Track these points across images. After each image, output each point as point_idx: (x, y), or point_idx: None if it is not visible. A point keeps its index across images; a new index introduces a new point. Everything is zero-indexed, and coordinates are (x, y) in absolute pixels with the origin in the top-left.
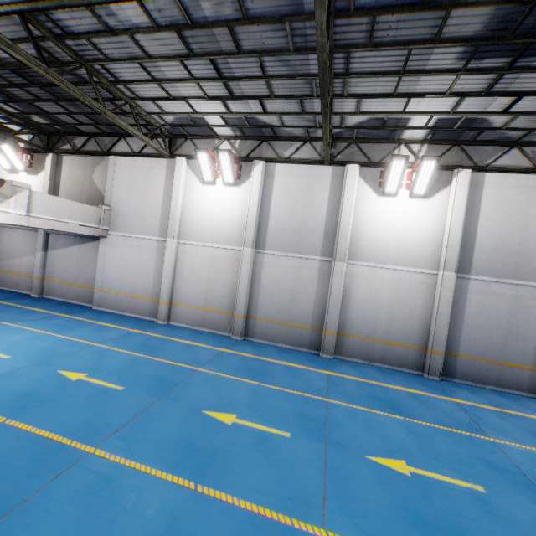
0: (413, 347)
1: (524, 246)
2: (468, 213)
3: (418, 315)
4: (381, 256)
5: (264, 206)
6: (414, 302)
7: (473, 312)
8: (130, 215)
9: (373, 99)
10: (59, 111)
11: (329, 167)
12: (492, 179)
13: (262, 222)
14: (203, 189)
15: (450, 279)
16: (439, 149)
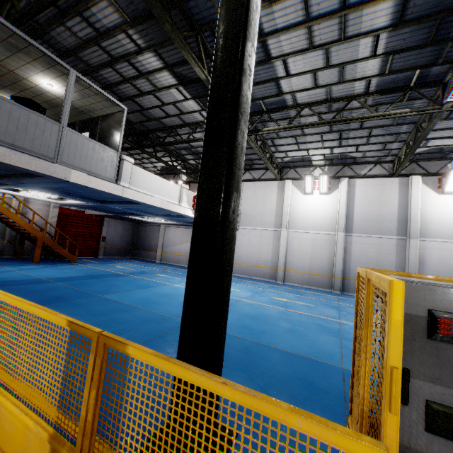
0: None
1: None
2: None
3: None
4: (446, 234)
5: (349, 205)
6: None
7: None
8: (253, 216)
9: (437, 139)
10: None
11: (396, 178)
12: None
13: (349, 215)
14: (304, 198)
15: None
16: None
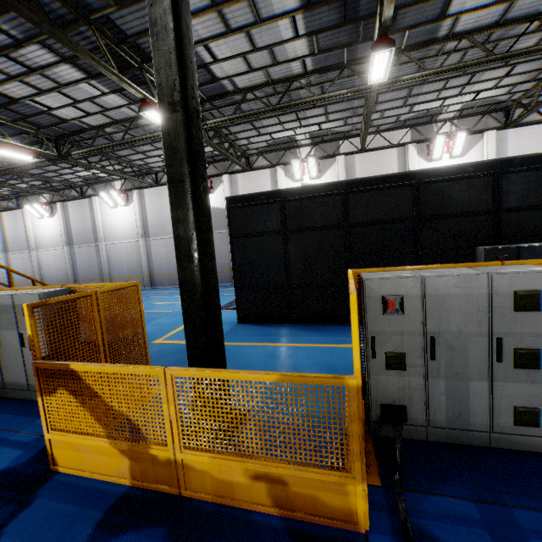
0: (66, 281)
1: (86, 230)
2: (67, 220)
3: (64, 267)
4: (47, 245)
5: (5, 233)
6: (62, 262)
7: (79, 261)
8: None
9: None
10: None
11: (21, 210)
12: (70, 204)
13: (7, 240)
14: None
15: (66, 249)
16: (52, 194)
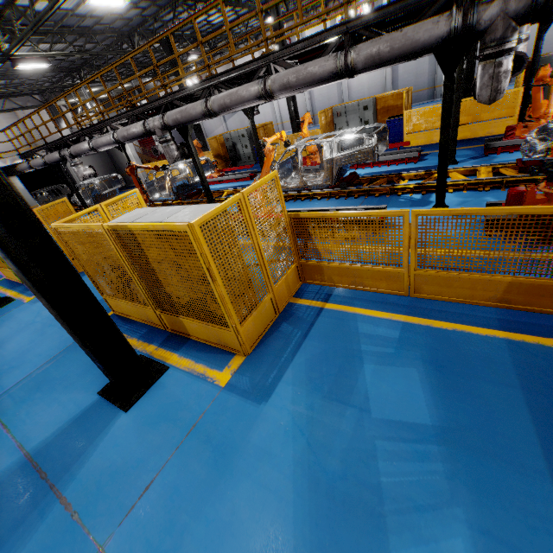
0: None
1: None
2: None
3: (380, 84)
4: None
5: None
6: (377, 78)
7: (402, 72)
8: None
9: None
10: None
11: (328, 21)
12: None
13: None
14: None
15: None
16: None
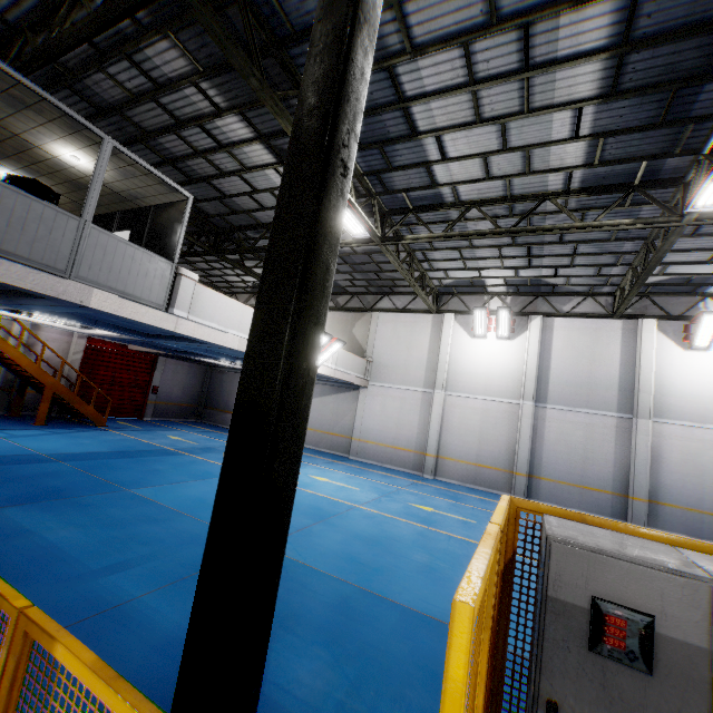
0: None
1: None
2: None
3: None
4: (696, 414)
5: (543, 359)
6: None
7: None
8: (392, 367)
9: (680, 265)
10: (343, 278)
11: (618, 320)
12: None
13: (542, 375)
14: (473, 342)
15: None
16: None
